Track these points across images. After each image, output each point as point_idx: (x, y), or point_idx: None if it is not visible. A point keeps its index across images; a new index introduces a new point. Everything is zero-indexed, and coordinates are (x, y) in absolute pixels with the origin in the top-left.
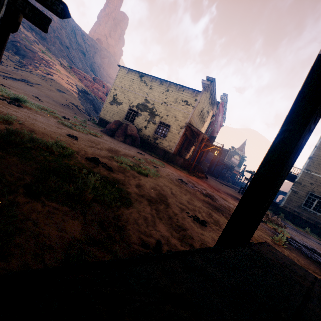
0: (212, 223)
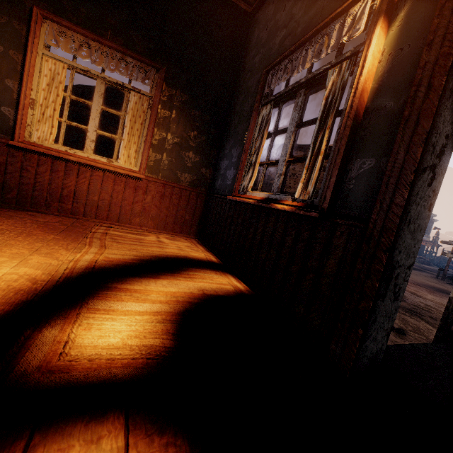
0: (412, 331)
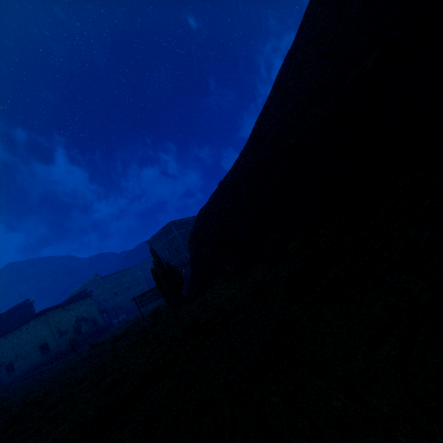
0: None
